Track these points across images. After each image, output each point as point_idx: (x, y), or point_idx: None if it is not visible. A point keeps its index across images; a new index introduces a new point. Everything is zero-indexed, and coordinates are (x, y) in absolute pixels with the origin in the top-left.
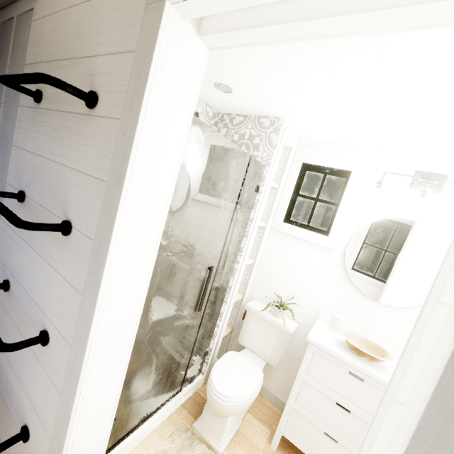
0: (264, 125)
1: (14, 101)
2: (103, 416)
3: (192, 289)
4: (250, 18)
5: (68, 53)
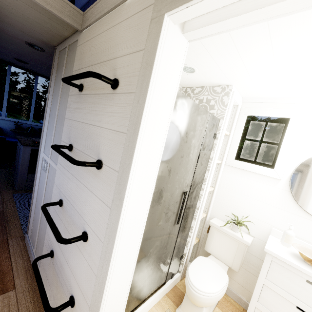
0: (217, 92)
1: (66, 93)
2: (121, 294)
3: (173, 207)
4: (222, 14)
5: (99, 60)
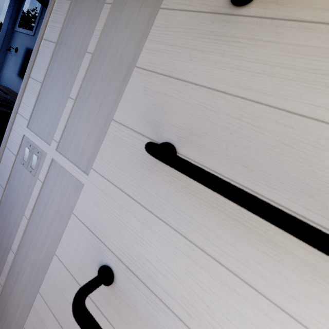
0: None
1: (143, 0)
2: None
3: None
4: None
5: None
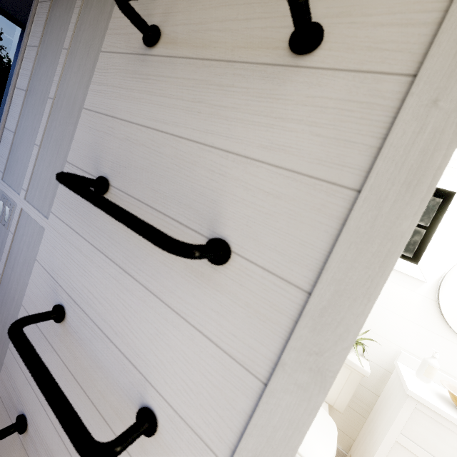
0: None
1: (90, 45)
2: None
3: None
4: None
5: None
